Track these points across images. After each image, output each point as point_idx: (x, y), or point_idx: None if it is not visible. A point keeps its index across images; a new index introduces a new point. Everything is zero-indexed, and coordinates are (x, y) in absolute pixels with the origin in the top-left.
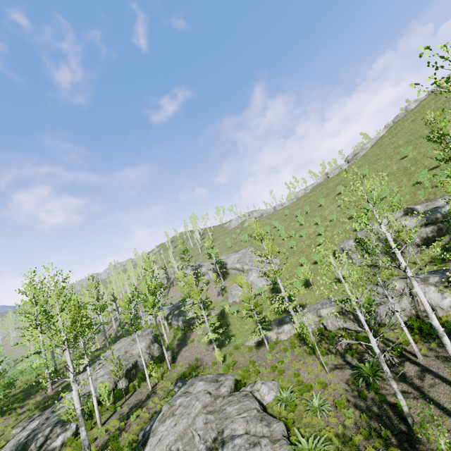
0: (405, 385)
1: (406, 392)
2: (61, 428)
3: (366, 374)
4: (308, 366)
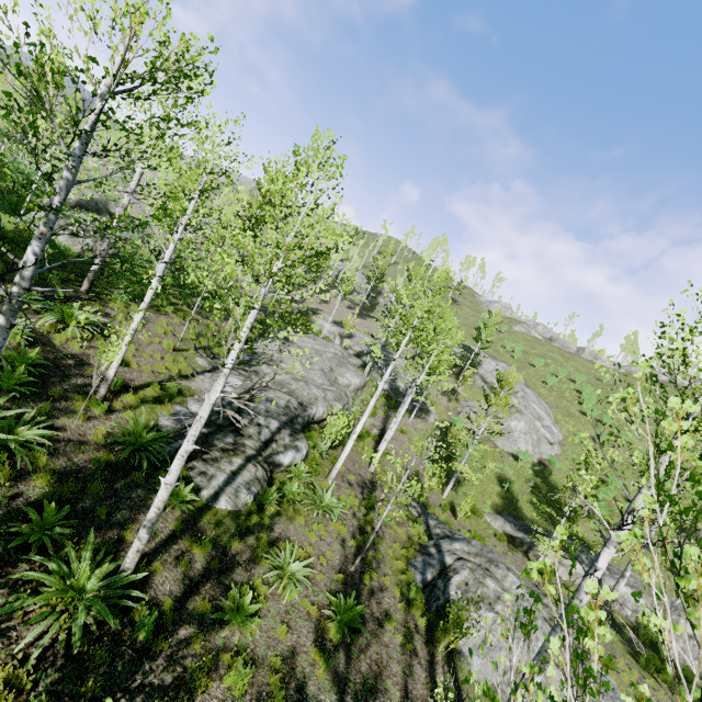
0: None
1: None
2: (290, 438)
3: None
4: (656, 698)
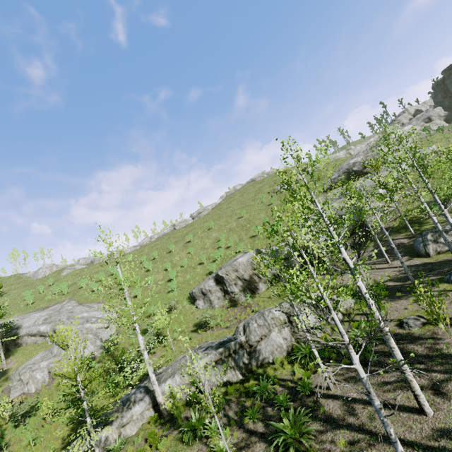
0: (344, 432)
1: (354, 441)
2: None
3: (289, 438)
4: None
